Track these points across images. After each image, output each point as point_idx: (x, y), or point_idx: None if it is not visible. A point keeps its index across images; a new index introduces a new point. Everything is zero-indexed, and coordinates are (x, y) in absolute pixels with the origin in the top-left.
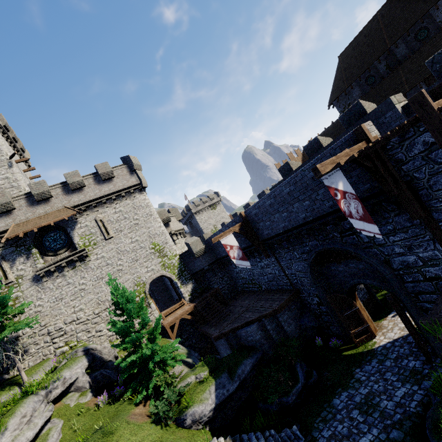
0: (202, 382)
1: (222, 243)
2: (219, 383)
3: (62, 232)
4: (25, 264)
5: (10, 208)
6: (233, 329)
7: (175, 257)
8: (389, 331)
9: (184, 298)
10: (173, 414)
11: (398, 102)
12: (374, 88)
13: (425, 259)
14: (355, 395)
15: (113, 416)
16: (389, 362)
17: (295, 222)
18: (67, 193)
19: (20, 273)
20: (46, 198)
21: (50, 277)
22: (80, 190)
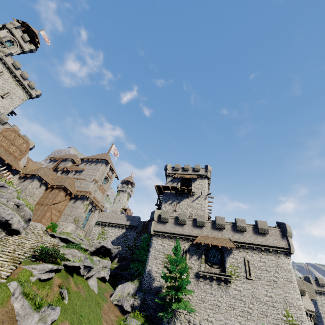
0: None
1: None
2: None
3: (219, 253)
4: (196, 262)
5: (203, 225)
6: None
7: None
8: None
9: None
10: None
11: None
12: None
13: None
14: None
15: None
16: None
17: None
18: (233, 230)
19: (191, 265)
20: (221, 228)
21: (203, 280)
22: (241, 232)
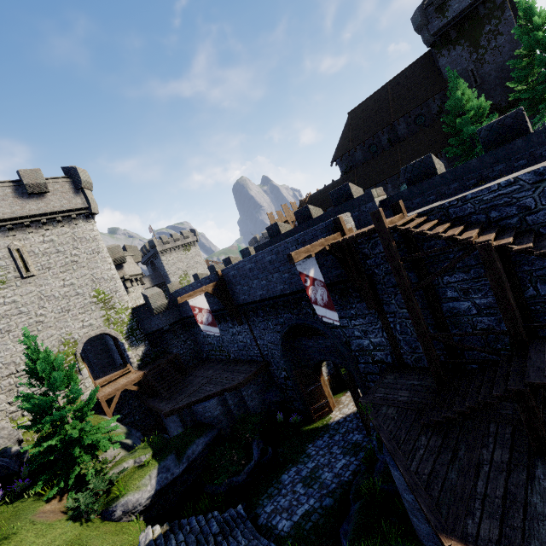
0: (141, 466)
1: (190, 304)
2: (163, 466)
3: None
4: None
5: None
6: (189, 404)
7: (125, 311)
8: (345, 407)
9: (130, 364)
10: (99, 506)
11: (378, 196)
12: (375, 158)
13: (375, 344)
14: (302, 469)
15: (10, 518)
16: (338, 436)
17: (273, 292)
18: None
19: None
20: None
21: None
22: None
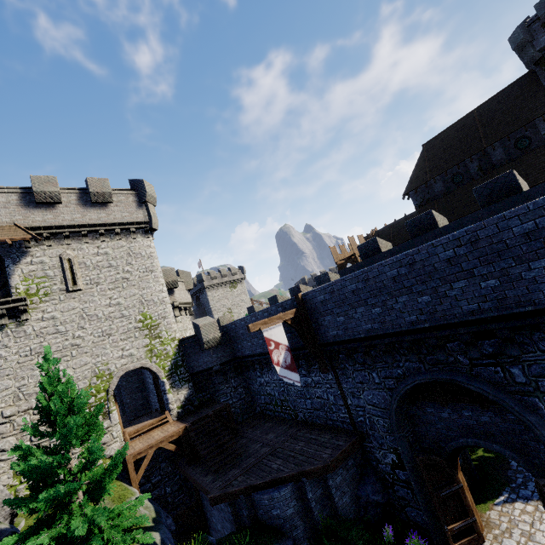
0: None
1: (265, 335)
2: None
3: None
4: None
5: None
6: (247, 489)
7: (171, 342)
8: (506, 536)
9: (169, 411)
10: None
11: None
12: (462, 188)
13: None
14: None
15: None
16: None
17: (392, 325)
18: (26, 205)
19: None
20: None
21: None
22: (50, 207)
